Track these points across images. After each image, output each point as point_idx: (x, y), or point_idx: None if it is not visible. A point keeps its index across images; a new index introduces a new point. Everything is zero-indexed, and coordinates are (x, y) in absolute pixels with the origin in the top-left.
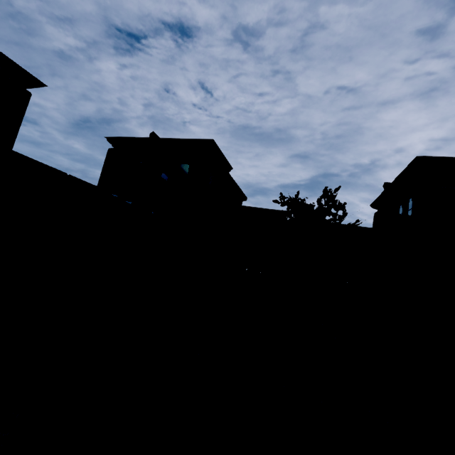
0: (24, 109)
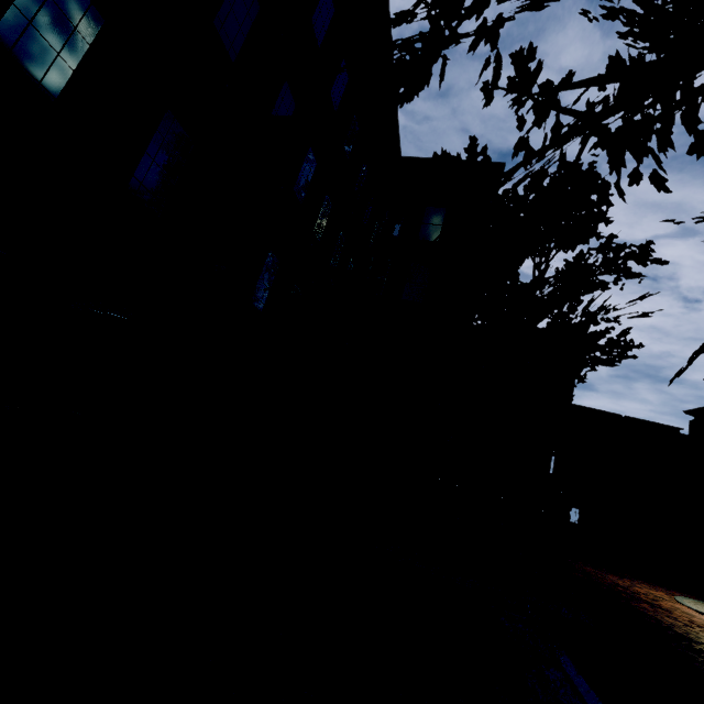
0: None
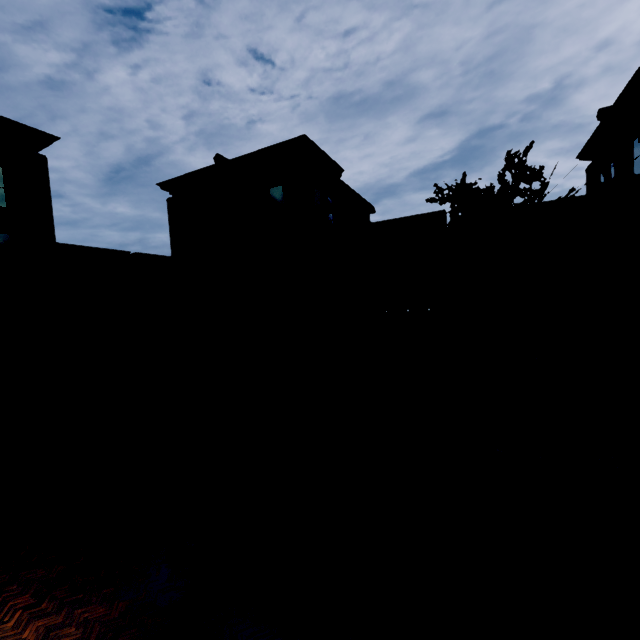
0: (47, 181)
